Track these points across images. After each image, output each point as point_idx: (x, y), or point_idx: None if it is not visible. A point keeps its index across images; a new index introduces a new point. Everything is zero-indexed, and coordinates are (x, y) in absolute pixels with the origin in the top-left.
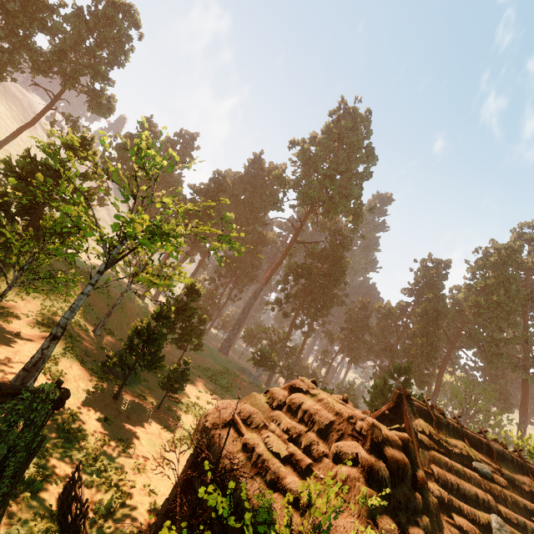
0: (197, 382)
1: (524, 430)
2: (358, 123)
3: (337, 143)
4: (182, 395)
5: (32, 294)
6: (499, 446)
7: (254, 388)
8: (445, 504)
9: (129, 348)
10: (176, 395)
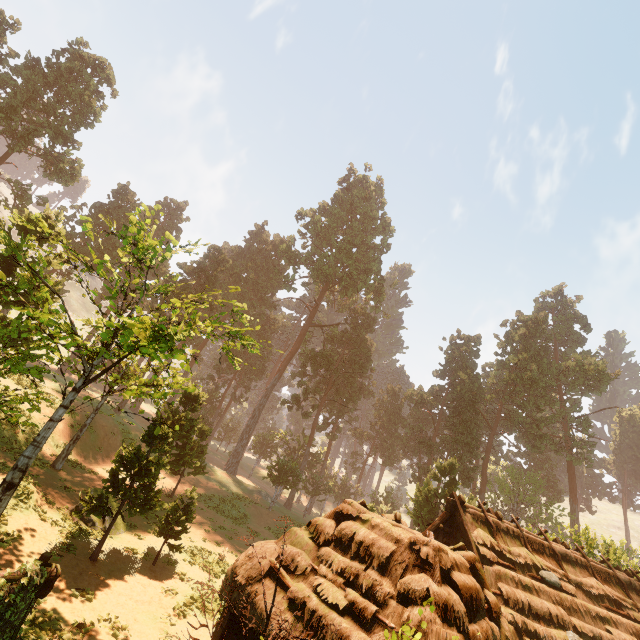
0: (200, 517)
1: (577, 519)
2: (371, 192)
3: (350, 214)
4: (183, 540)
5: None
6: (561, 547)
7: (273, 514)
8: (520, 629)
9: (113, 485)
10: (175, 541)
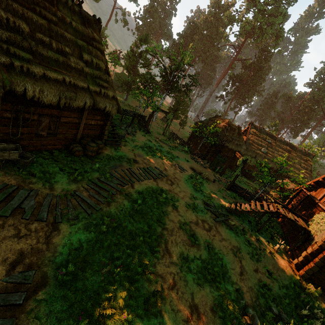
0: (187, 129)
1: None
2: None
3: None
4: (183, 130)
5: (135, 99)
6: (280, 138)
7: None
8: (250, 144)
9: None
10: (182, 130)
